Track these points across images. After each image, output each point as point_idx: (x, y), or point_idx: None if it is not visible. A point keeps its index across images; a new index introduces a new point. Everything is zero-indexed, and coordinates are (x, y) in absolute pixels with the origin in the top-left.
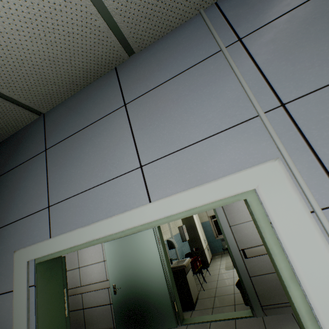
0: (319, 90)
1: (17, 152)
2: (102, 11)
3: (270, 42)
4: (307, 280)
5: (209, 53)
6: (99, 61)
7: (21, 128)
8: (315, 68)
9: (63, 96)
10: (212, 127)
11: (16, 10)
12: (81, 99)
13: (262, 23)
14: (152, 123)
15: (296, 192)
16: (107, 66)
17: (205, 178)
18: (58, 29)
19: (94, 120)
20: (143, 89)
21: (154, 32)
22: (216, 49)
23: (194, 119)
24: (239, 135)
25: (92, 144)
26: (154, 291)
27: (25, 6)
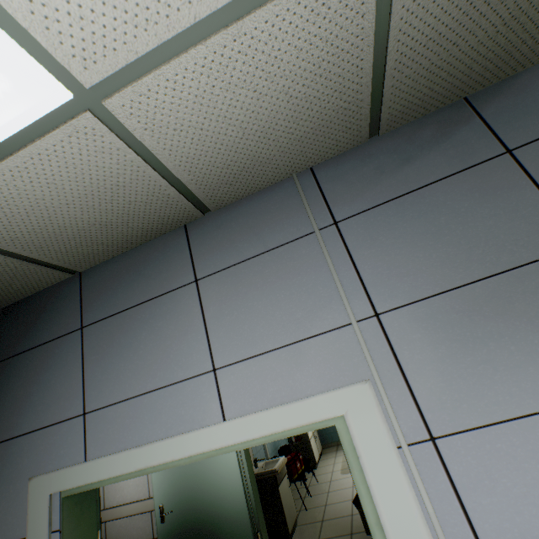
0: (413, 304)
1: (37, 325)
2: (174, 181)
3: (367, 235)
4: (391, 528)
5: (301, 232)
6: (165, 221)
7: (44, 289)
8: (410, 276)
9: (111, 254)
10: (301, 330)
11: (70, 189)
12: (137, 261)
13: (360, 209)
14: (231, 312)
15: (385, 423)
16: (174, 224)
17: (291, 394)
18: (118, 199)
19: (154, 295)
20: (221, 263)
21: (237, 193)
22: (309, 229)
23: (280, 315)
24: (331, 344)
25: (150, 329)
26: (227, 516)
27: (83, 185)
